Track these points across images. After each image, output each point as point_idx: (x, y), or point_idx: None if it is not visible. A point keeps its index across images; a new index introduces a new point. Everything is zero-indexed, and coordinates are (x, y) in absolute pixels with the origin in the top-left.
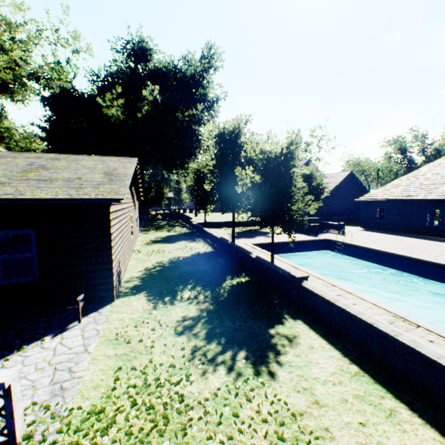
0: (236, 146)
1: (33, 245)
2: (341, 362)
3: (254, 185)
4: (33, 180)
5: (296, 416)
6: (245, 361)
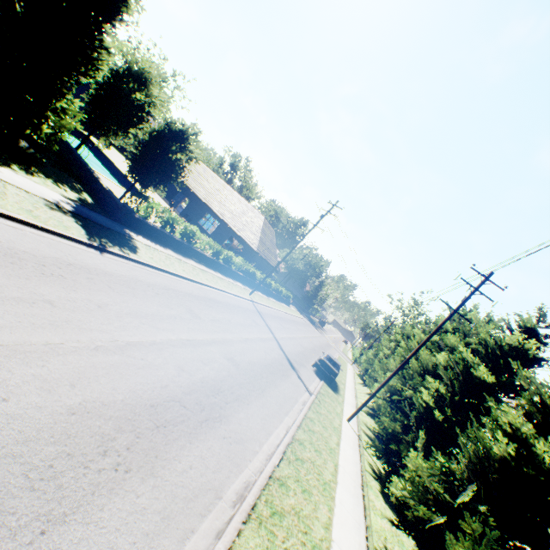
0: None
1: None
2: None
3: None
4: None
5: None
6: None
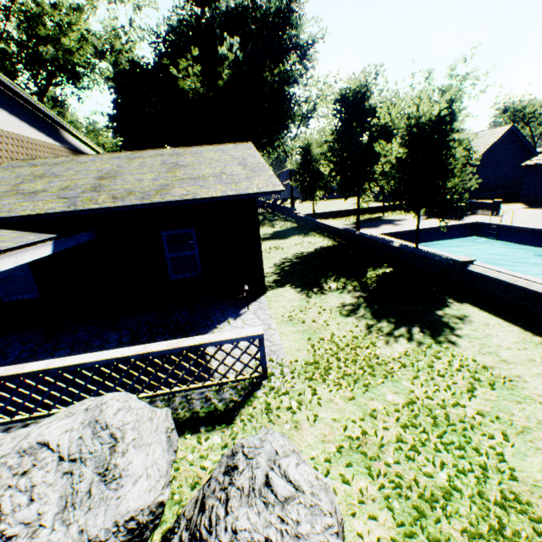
0: (361, 111)
1: (194, 243)
2: (522, 335)
3: (400, 161)
4: (187, 180)
5: (486, 368)
6: (421, 334)
